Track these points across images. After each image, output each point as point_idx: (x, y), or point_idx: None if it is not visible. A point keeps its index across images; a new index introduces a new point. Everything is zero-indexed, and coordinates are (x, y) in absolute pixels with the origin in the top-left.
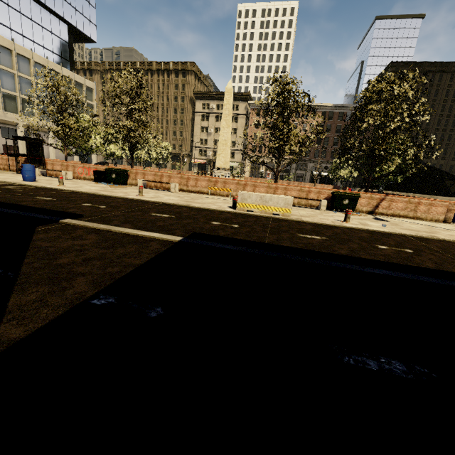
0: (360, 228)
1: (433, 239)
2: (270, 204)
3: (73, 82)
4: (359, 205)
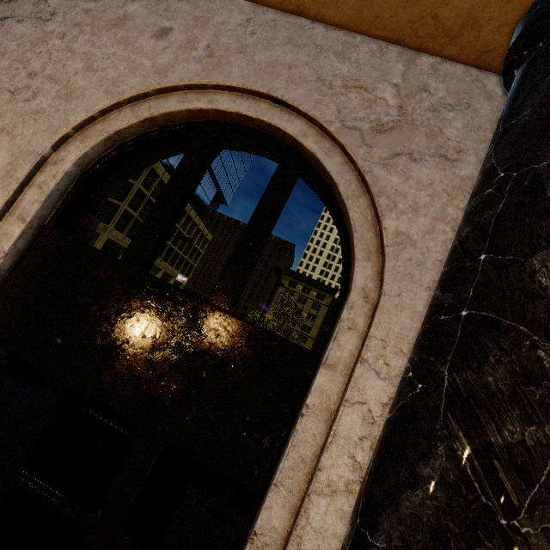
0: None
1: None
2: None
3: (201, 233)
4: None
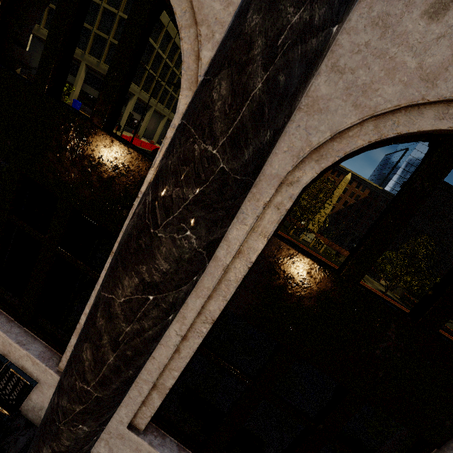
0: None
1: None
2: None
3: None
4: None
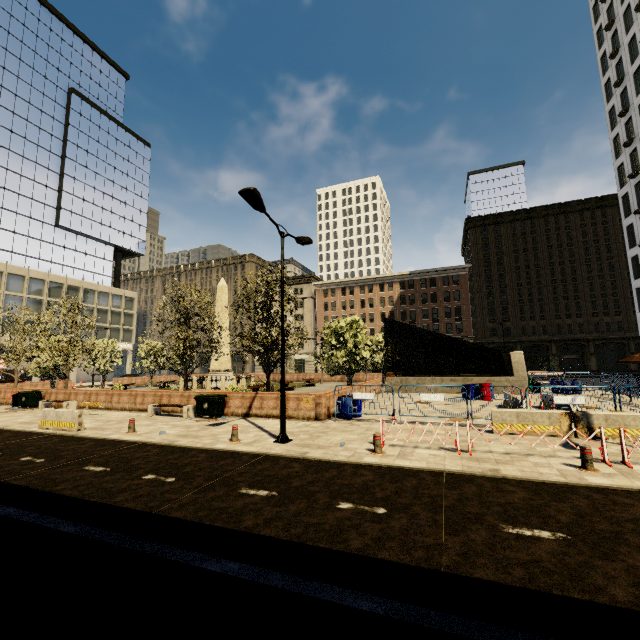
0: (111, 439)
1: (159, 445)
2: (63, 419)
3: (111, 295)
4: (234, 407)
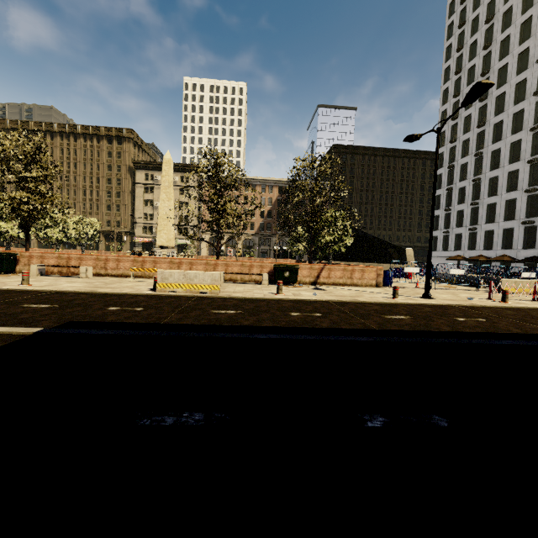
0: (288, 299)
1: (352, 302)
2: (196, 282)
3: None
4: (302, 276)
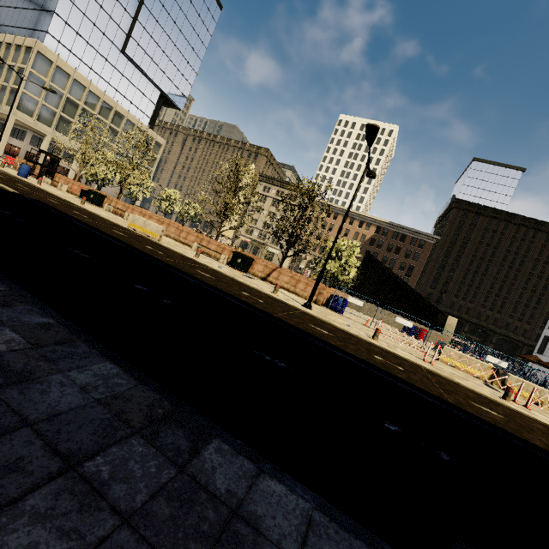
0: (188, 257)
1: (226, 275)
2: (148, 228)
3: (145, 134)
4: (257, 270)
